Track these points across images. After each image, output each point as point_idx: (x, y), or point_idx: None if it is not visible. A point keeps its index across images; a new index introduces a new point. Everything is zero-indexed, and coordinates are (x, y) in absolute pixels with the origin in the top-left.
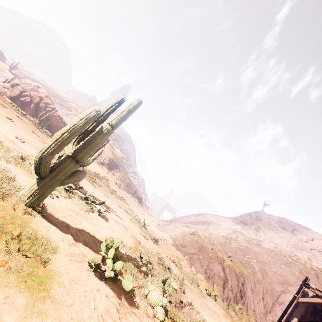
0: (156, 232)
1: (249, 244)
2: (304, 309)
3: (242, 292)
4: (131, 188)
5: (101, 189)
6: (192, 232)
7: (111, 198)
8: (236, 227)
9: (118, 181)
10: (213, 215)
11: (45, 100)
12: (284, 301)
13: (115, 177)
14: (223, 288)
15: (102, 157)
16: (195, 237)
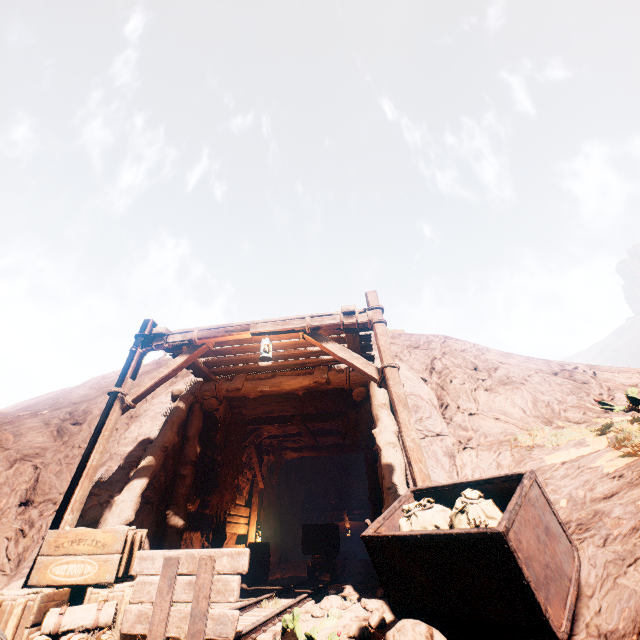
0: None
1: (64, 393)
2: (172, 432)
3: None
4: None
5: None
6: None
7: None
8: None
9: None
10: None
11: None
12: (115, 451)
13: None
14: None
15: None
16: None
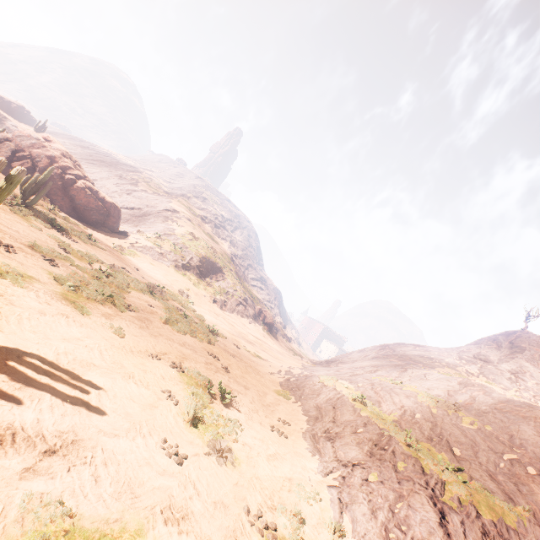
0: (268, 404)
1: (508, 420)
2: None
3: None
4: (249, 308)
5: (122, 317)
6: (358, 397)
7: (144, 336)
8: (466, 369)
9: (219, 297)
10: (413, 346)
11: (59, 162)
12: None
13: (214, 290)
14: None
15: (187, 256)
16: (365, 408)
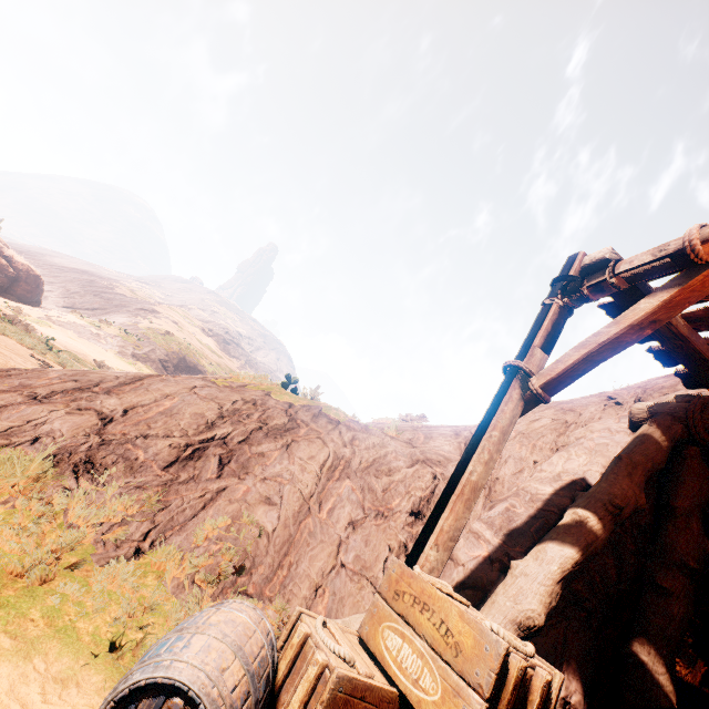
0: None
1: None
2: (630, 482)
3: (223, 449)
4: None
5: None
6: None
7: None
8: None
9: None
10: None
11: None
12: (523, 485)
13: None
14: (26, 400)
15: (146, 346)
16: None
